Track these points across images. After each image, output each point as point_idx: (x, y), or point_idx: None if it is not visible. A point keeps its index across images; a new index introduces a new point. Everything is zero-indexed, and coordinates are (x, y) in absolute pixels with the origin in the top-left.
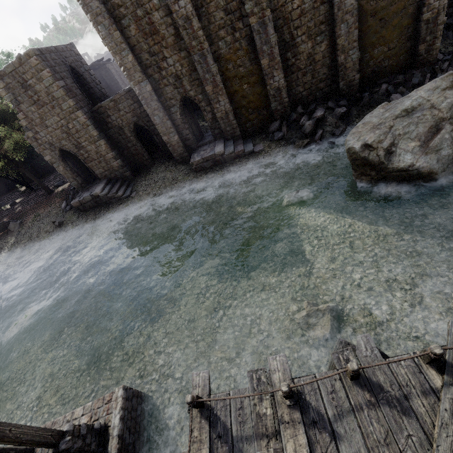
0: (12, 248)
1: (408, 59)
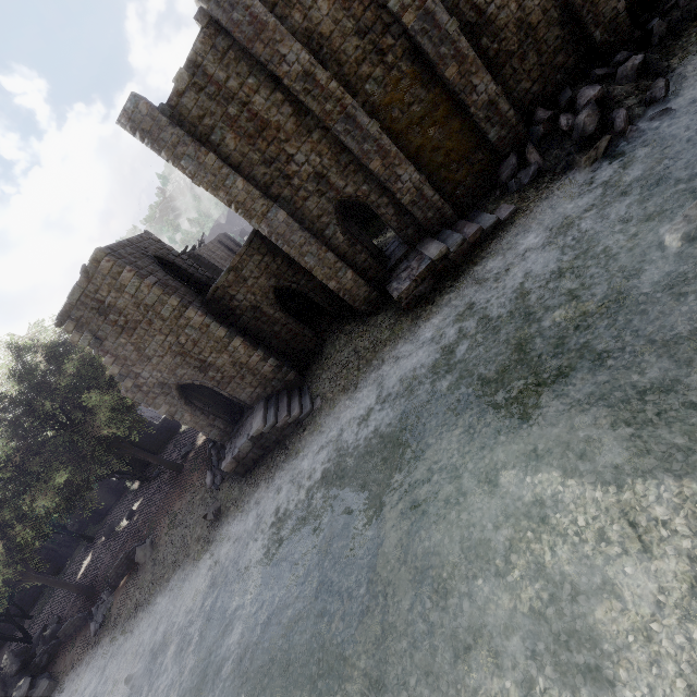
0: (152, 597)
1: None
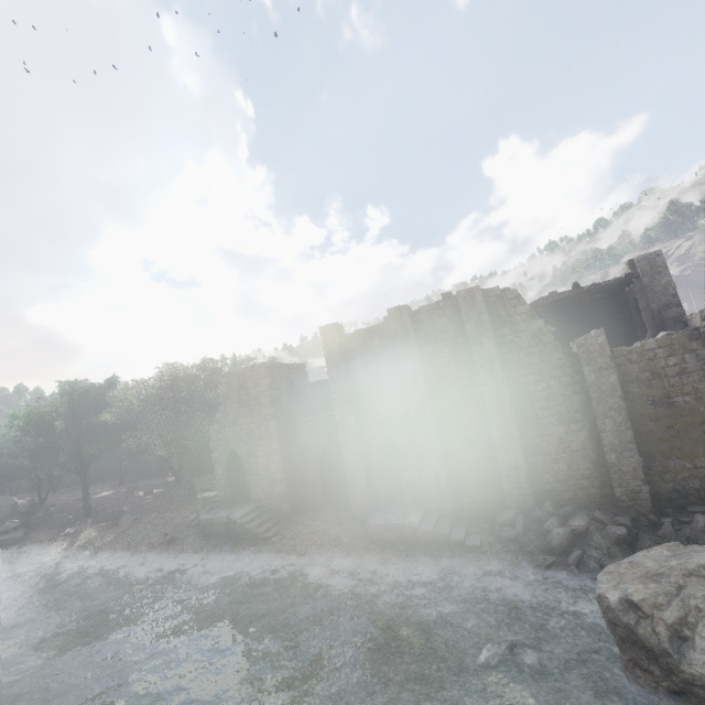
0: (101, 548)
1: None
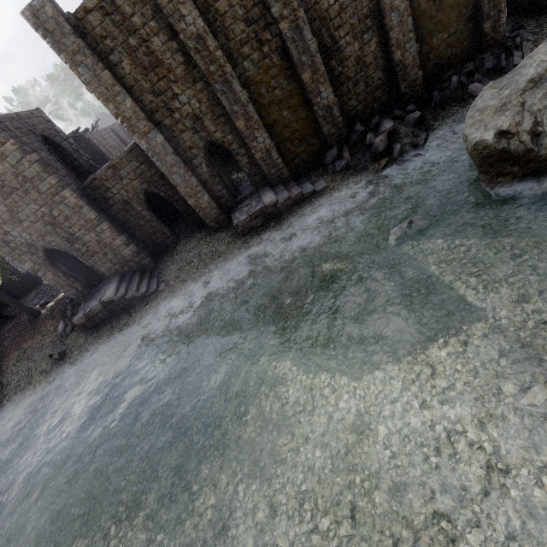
0: None
1: (473, 42)
